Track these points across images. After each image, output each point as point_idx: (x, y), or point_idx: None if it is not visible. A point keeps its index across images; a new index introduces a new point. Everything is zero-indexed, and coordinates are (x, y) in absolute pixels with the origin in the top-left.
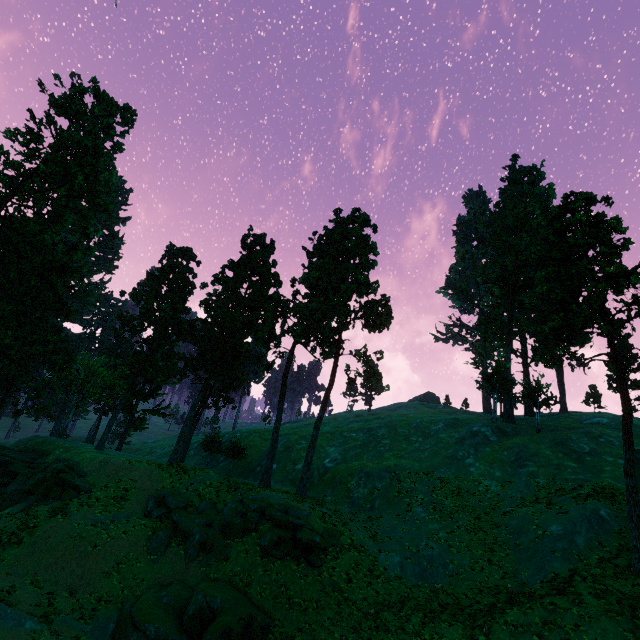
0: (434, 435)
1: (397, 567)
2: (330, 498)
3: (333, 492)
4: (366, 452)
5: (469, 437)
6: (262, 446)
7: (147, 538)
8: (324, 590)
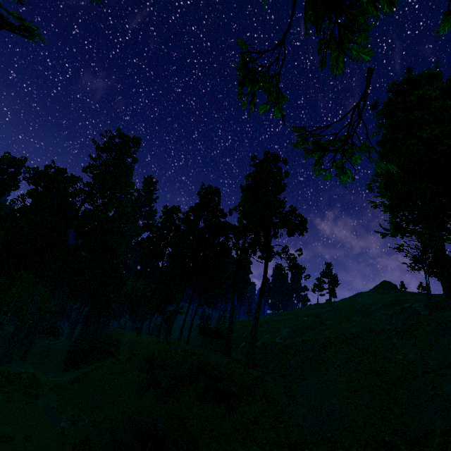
0: (371, 314)
1: (300, 417)
2: (273, 365)
3: (275, 361)
4: (310, 331)
5: (399, 313)
6: (240, 331)
7: (138, 384)
8: (235, 427)
